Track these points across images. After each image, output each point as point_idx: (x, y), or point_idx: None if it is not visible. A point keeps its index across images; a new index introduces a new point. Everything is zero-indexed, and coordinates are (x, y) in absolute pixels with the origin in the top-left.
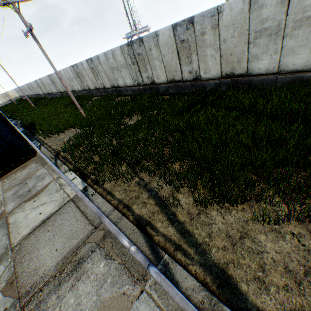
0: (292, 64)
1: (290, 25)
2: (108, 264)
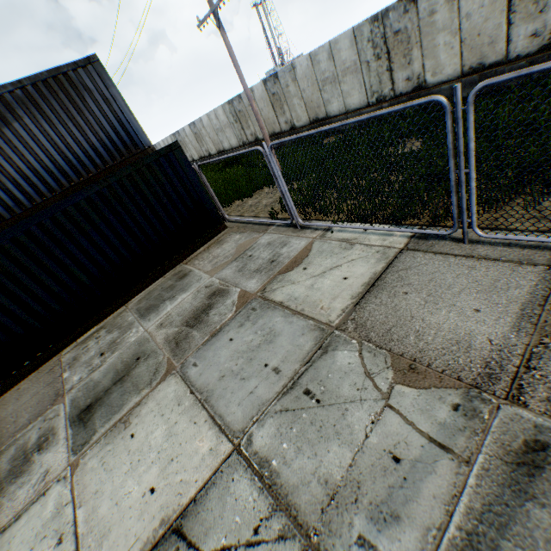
0: None
1: None
2: None
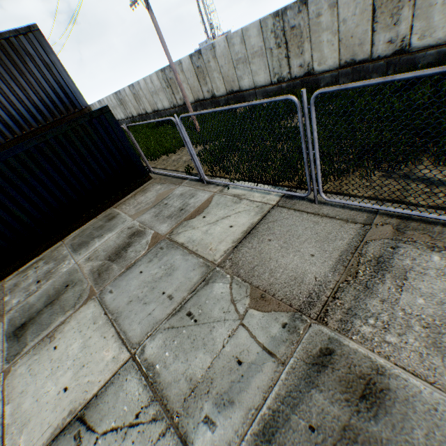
0: None
1: None
2: None
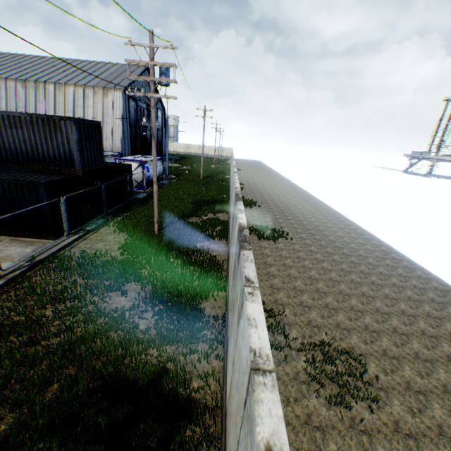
0: None
1: None
2: None
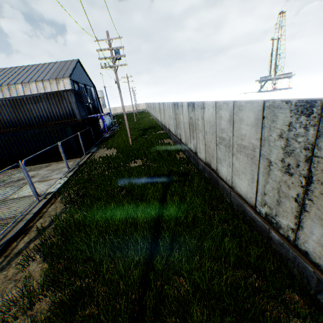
0: (239, 187)
1: (235, 145)
2: None
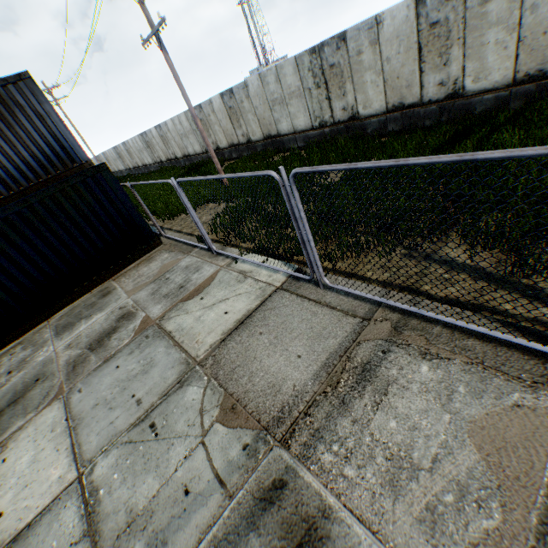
0: None
1: None
2: (439, 367)
